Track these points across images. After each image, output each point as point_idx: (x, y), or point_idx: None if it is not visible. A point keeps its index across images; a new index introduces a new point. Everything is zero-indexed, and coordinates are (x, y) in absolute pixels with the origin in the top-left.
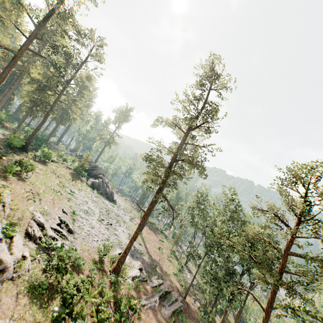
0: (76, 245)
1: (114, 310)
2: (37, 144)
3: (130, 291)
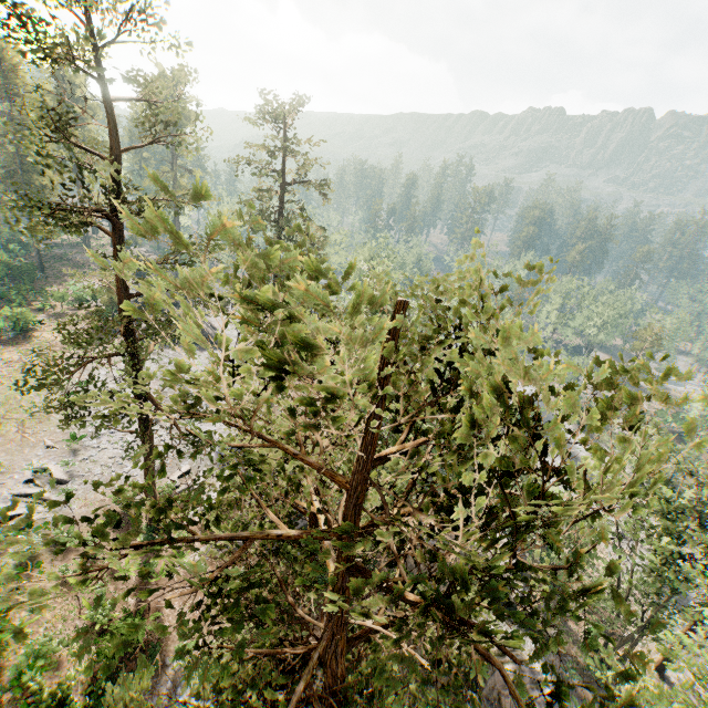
0: (73, 501)
1: (140, 584)
2: (6, 292)
3: None
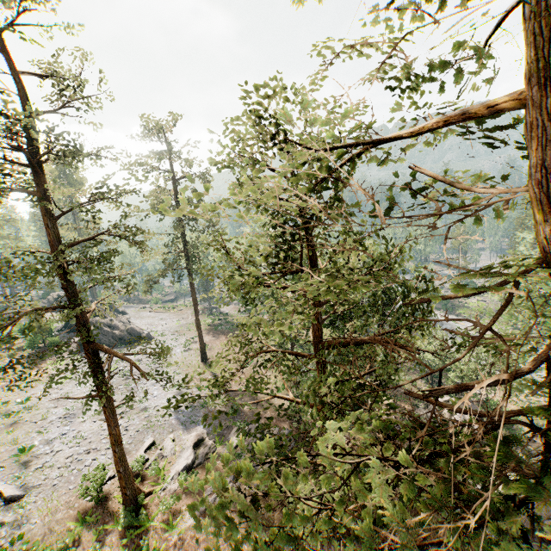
0: (33, 515)
1: None
2: None
3: (176, 504)
